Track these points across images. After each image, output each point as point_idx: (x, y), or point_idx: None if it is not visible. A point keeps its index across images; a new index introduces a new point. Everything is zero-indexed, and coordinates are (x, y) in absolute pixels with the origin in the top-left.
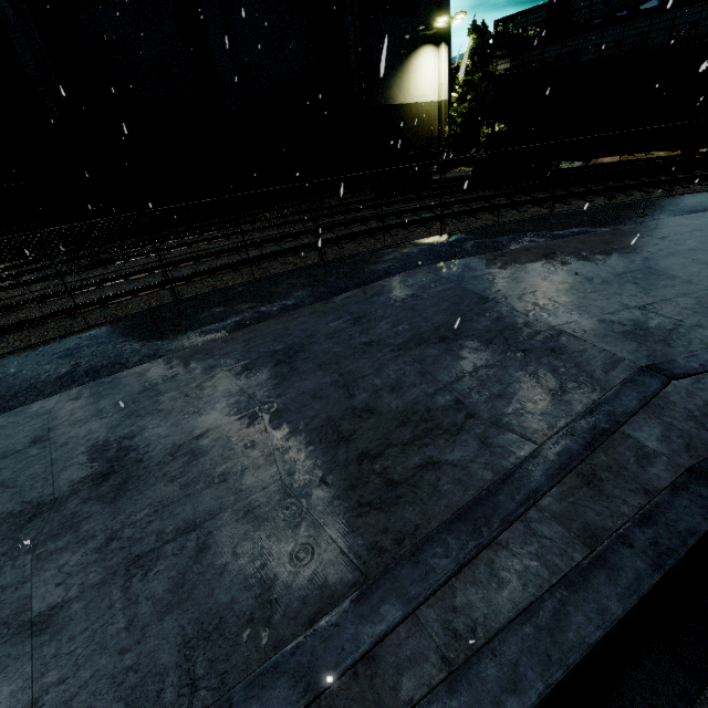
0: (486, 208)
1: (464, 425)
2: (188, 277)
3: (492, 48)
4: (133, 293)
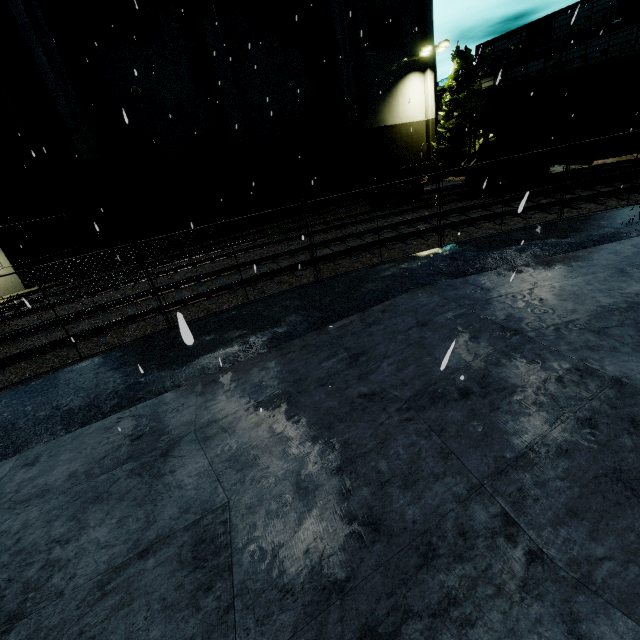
0: (486, 217)
1: (527, 578)
2: (185, 300)
3: (476, 68)
4: (130, 319)
